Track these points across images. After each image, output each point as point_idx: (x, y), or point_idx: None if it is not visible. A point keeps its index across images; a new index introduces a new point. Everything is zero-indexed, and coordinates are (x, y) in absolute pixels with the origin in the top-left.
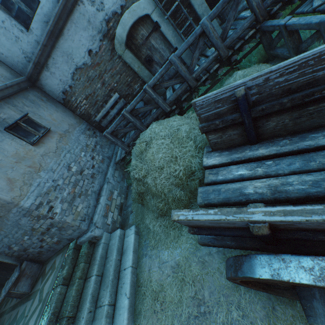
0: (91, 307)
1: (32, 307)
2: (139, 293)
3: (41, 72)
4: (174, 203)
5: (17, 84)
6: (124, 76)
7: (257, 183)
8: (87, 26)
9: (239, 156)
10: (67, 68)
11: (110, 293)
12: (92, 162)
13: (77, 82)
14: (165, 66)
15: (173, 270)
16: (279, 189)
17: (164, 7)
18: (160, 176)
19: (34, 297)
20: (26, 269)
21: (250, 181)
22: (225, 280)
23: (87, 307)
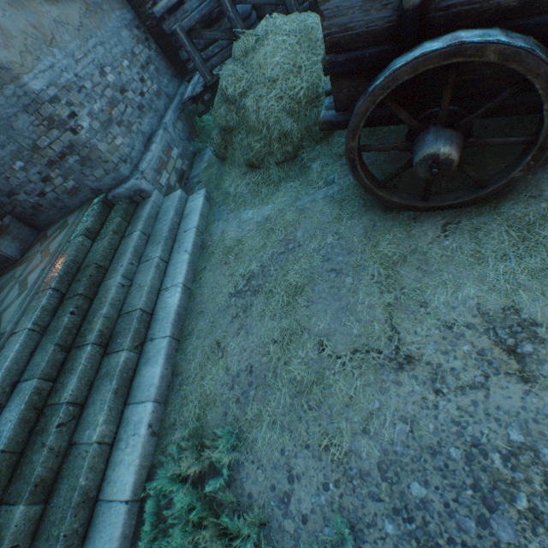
0: (133, 260)
1: (30, 266)
2: (205, 254)
3: None
4: (278, 145)
5: None
6: None
7: None
8: None
9: None
10: None
11: (163, 249)
12: (140, 86)
13: None
14: None
15: (259, 225)
16: None
17: None
18: (268, 95)
19: (31, 260)
20: (11, 226)
21: None
22: (327, 217)
23: (128, 257)
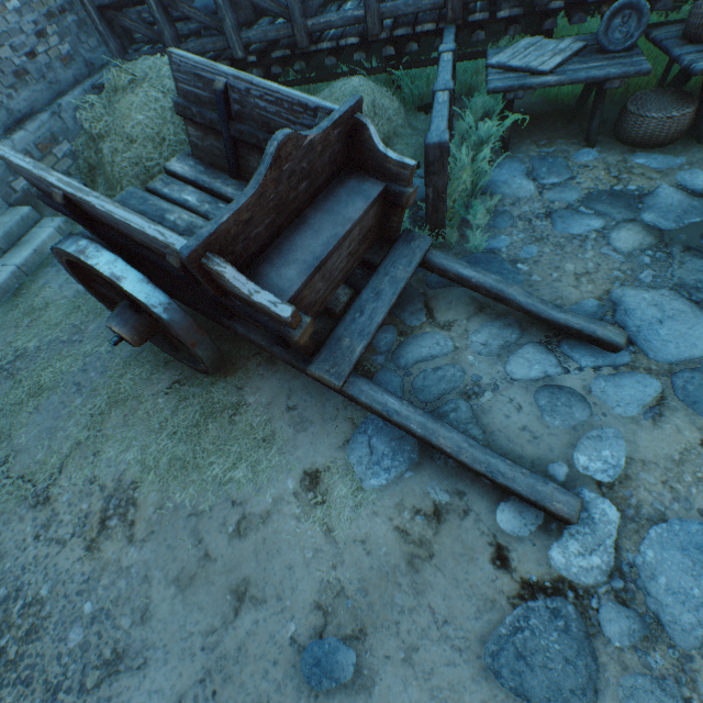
0: None
1: None
2: (11, 303)
3: None
4: None
5: None
6: None
7: (187, 215)
8: None
9: (207, 181)
10: None
11: None
12: (33, 43)
13: None
14: None
15: (77, 295)
16: (195, 231)
17: None
18: (125, 153)
19: None
20: None
21: (183, 210)
22: None
23: None
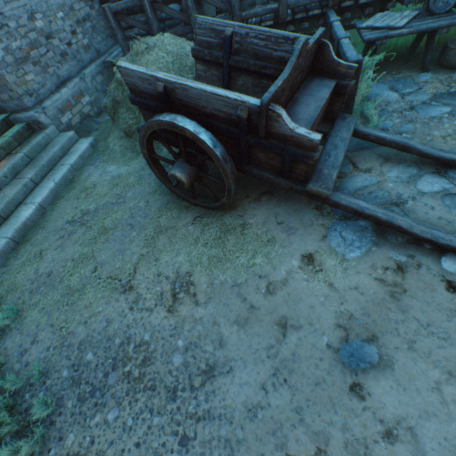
0: (8, 174)
1: None
2: (70, 186)
3: None
4: None
5: None
6: None
7: None
8: None
9: None
10: None
11: (37, 173)
12: (70, 37)
13: None
14: None
15: (112, 178)
16: None
17: None
18: None
19: None
20: None
21: None
22: (150, 189)
23: (4, 171)
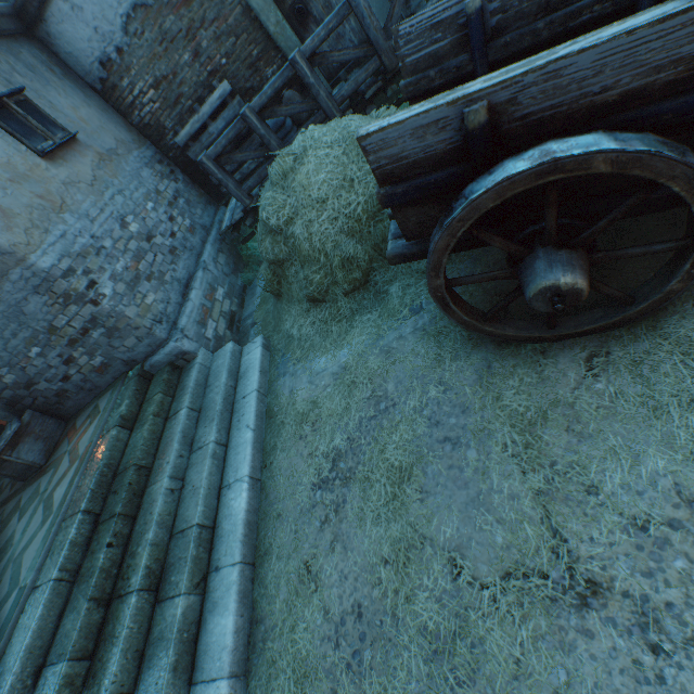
0: (182, 450)
1: (56, 476)
2: (273, 425)
3: (50, 1)
4: (343, 272)
5: None
6: (245, 43)
7: None
8: None
9: None
10: (114, 0)
11: (218, 428)
12: (170, 226)
13: (136, 40)
14: (338, 10)
15: (336, 377)
16: None
17: None
18: (319, 217)
19: (58, 465)
20: (32, 424)
21: None
22: (423, 360)
23: (175, 449)
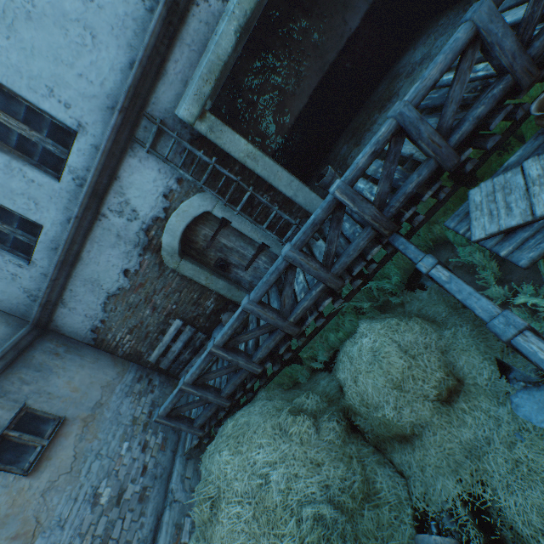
0: None
1: None
2: None
3: (55, 310)
4: None
5: (13, 347)
6: (186, 293)
7: None
8: (116, 241)
9: None
10: (94, 298)
11: None
12: (142, 459)
13: (112, 313)
14: (237, 316)
15: None
16: None
17: (232, 197)
18: None
19: None
20: None
21: None
22: None
23: None
